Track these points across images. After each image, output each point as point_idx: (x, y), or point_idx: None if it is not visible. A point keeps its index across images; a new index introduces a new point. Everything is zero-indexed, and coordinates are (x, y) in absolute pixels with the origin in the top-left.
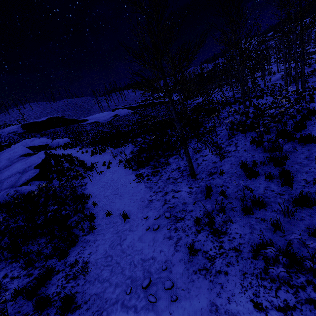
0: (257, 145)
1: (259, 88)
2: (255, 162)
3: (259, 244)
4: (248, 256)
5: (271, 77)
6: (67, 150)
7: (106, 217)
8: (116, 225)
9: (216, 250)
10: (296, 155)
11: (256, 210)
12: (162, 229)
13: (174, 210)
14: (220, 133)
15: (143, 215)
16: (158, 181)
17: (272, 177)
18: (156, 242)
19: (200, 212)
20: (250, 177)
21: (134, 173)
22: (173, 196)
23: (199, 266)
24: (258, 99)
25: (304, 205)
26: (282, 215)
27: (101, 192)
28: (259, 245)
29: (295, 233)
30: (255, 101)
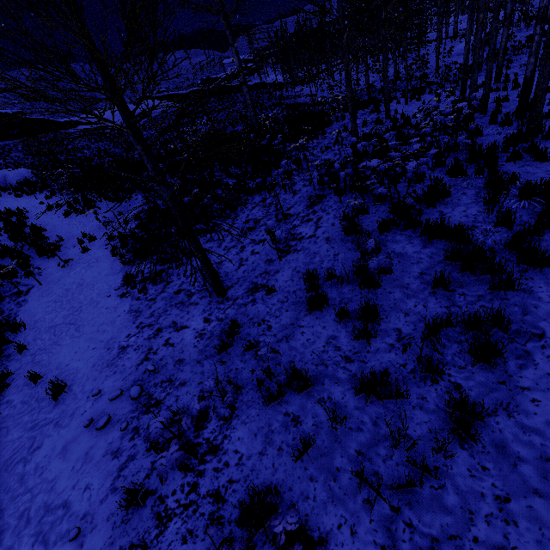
0: (350, 231)
1: (427, 70)
2: (330, 275)
3: (253, 496)
4: (232, 515)
5: (456, 44)
6: (22, 198)
7: (30, 385)
8: (39, 407)
9: (183, 494)
10: (406, 266)
11: (294, 394)
12: (111, 429)
13: (154, 377)
14: (302, 187)
15: (95, 387)
16: (157, 297)
17: (347, 315)
18: (87, 463)
19: (197, 387)
20: (311, 310)
21: (124, 270)
22: (168, 340)
23: (135, 536)
24: (410, 101)
25: (374, 396)
26: (330, 413)
27: (48, 314)
28: (253, 498)
29: (294, 512)
30: (402, 106)
